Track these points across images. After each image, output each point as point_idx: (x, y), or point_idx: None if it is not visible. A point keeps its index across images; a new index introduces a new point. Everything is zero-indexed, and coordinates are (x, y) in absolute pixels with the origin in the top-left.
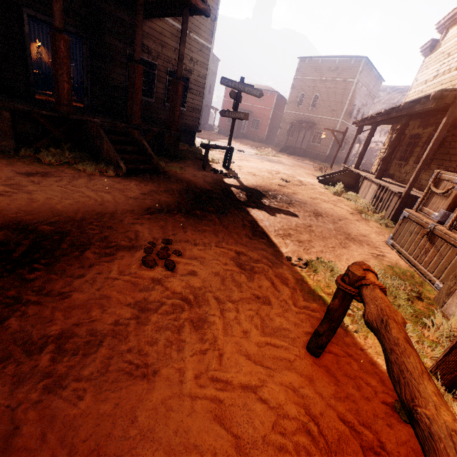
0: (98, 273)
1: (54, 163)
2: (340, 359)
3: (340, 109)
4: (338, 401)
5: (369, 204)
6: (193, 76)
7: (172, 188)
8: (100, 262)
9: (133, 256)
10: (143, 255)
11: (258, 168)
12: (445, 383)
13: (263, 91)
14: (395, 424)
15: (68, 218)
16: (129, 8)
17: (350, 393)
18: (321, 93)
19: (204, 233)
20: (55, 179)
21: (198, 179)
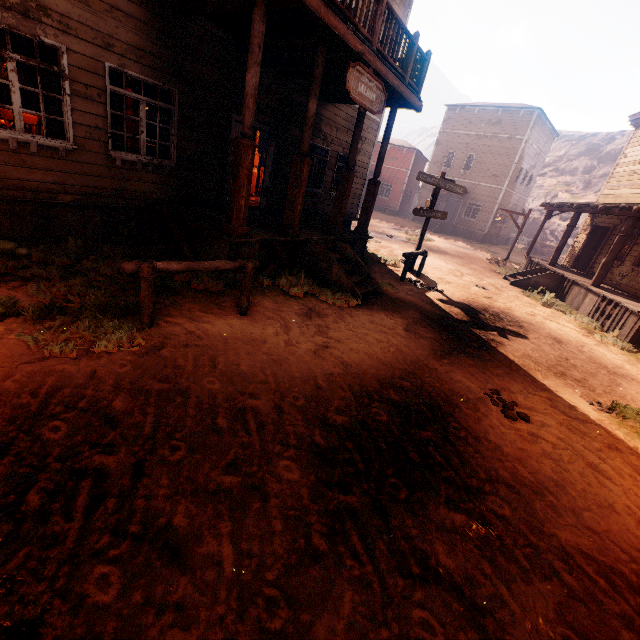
0: (491, 428)
1: (301, 296)
2: None
3: (504, 174)
4: None
5: (589, 318)
6: (360, 156)
7: (414, 317)
8: (481, 417)
9: (491, 410)
10: (497, 408)
11: (436, 267)
12: None
13: (397, 148)
14: None
15: (401, 370)
16: None
17: None
18: (478, 152)
19: (504, 378)
20: (331, 320)
21: (416, 299)
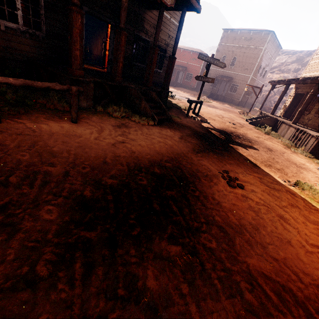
0: (218, 191)
1: (120, 117)
2: None
3: (252, 68)
4: None
5: (289, 141)
6: (169, 48)
7: (187, 133)
8: (212, 185)
9: (220, 181)
10: (224, 180)
11: (209, 113)
12: None
13: (196, 53)
14: None
15: (168, 157)
16: (139, 3)
17: None
18: (238, 56)
19: (233, 165)
20: (133, 129)
21: (192, 125)
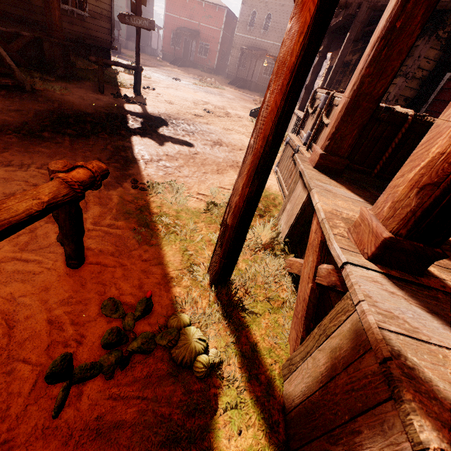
0: None
1: None
2: (106, 269)
3: None
4: (63, 306)
5: None
6: None
7: (31, 108)
8: None
9: None
10: None
11: (183, 97)
12: (211, 282)
13: (211, 5)
14: (119, 320)
15: None
16: None
17: (87, 298)
18: (274, 12)
19: (33, 154)
20: None
21: (83, 102)
